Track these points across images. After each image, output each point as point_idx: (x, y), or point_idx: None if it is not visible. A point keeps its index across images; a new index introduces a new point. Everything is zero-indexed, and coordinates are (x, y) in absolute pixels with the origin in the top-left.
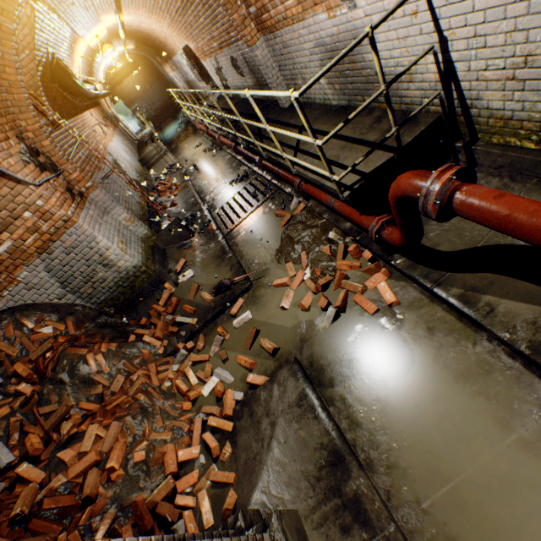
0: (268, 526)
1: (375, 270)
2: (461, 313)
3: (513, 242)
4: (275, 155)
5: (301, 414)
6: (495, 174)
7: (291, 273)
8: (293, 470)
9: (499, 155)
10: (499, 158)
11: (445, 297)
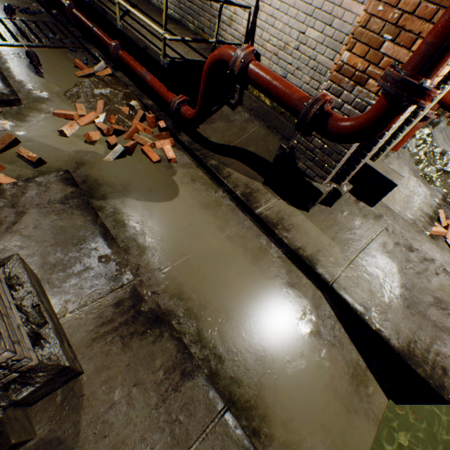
0: (3, 265)
1: (165, 137)
2: (214, 175)
3: (247, 148)
4: (100, 2)
5: (64, 210)
6: (249, 113)
7: (81, 112)
8: (42, 248)
9: (255, 101)
10: (254, 103)
11: (208, 164)
